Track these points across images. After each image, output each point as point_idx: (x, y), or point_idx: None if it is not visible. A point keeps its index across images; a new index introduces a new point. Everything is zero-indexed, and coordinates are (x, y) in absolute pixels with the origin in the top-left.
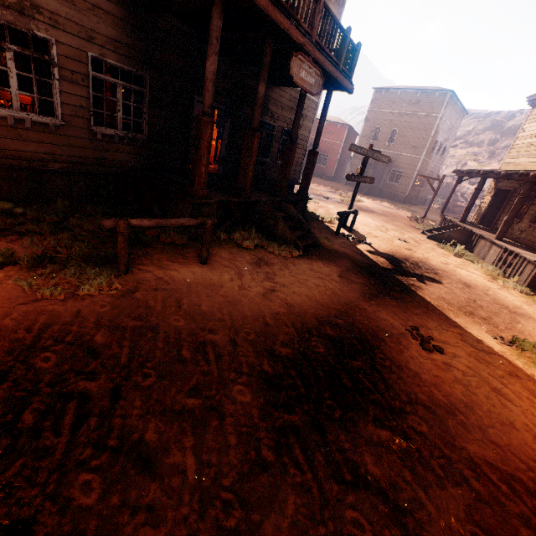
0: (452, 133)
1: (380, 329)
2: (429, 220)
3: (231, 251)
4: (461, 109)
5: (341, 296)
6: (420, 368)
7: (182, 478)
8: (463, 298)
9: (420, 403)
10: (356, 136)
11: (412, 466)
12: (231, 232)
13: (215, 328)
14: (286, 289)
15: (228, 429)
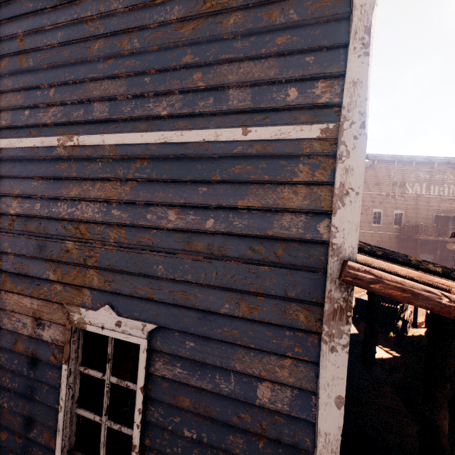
0: None
1: None
2: None
3: None
4: None
5: None
6: None
7: None
8: None
9: None
10: None
11: None
12: None
13: None
14: None
15: None
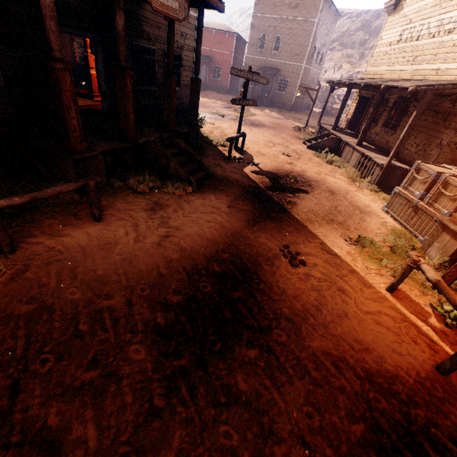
0: (328, 38)
1: (259, 255)
2: (310, 127)
3: (126, 200)
4: (334, 12)
5: (228, 229)
6: (287, 284)
7: (85, 448)
8: (327, 207)
9: (283, 316)
10: (245, 45)
11: (272, 374)
12: (126, 177)
13: (112, 292)
14: (180, 232)
15: (125, 390)
